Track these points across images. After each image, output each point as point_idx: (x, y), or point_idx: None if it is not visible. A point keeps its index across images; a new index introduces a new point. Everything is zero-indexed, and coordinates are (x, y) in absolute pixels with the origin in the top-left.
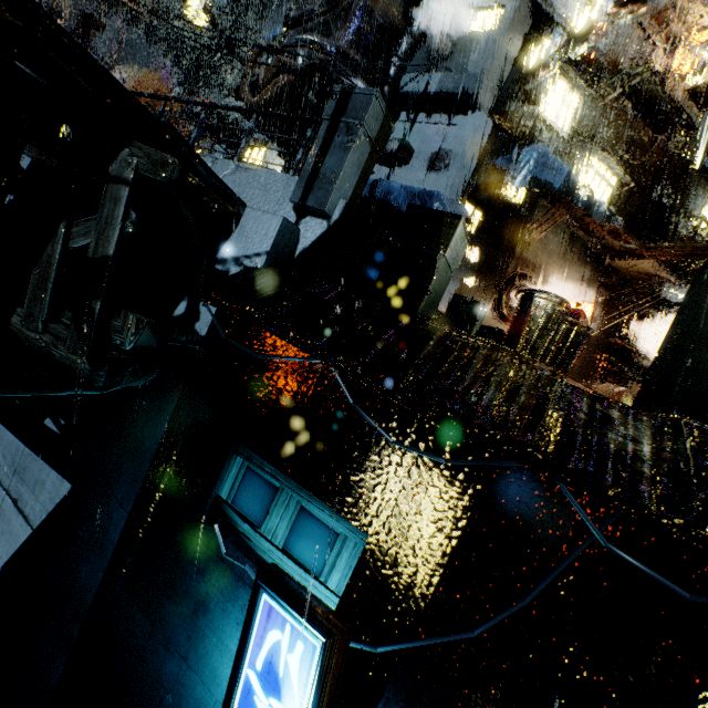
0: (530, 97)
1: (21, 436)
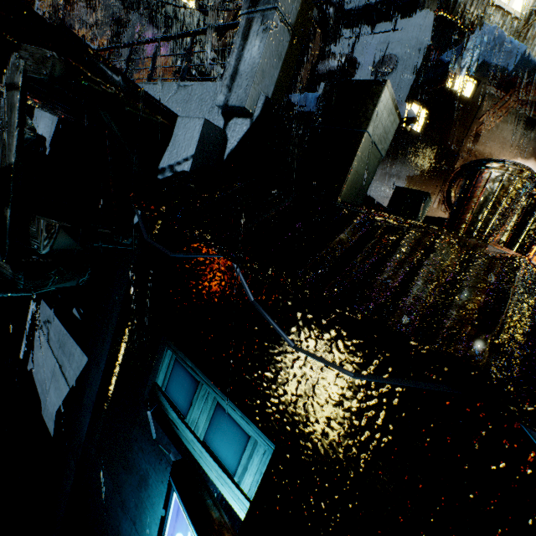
0: None
1: (62, 321)
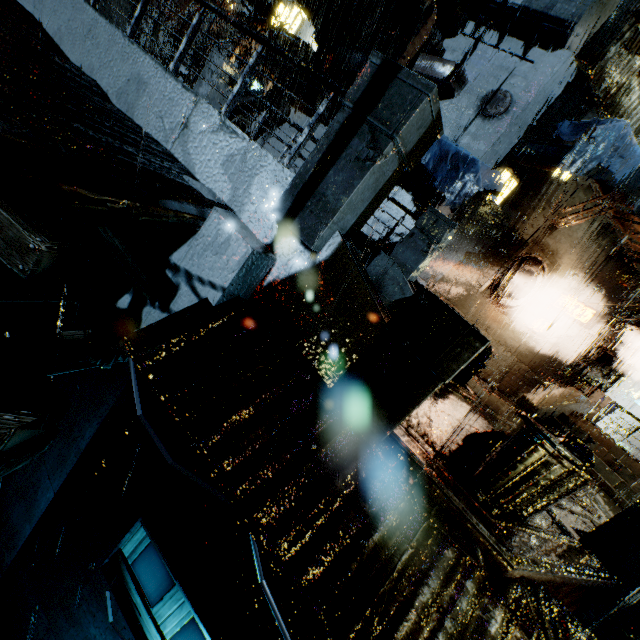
0: (639, 42)
1: None
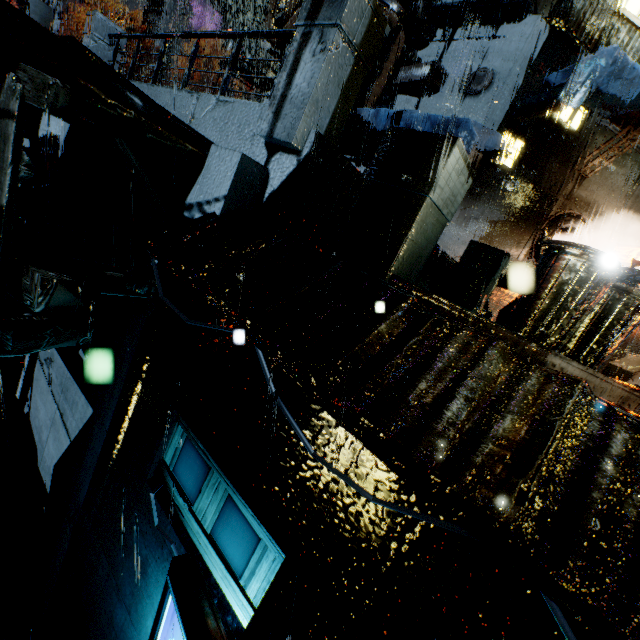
0: None
1: (66, 361)
